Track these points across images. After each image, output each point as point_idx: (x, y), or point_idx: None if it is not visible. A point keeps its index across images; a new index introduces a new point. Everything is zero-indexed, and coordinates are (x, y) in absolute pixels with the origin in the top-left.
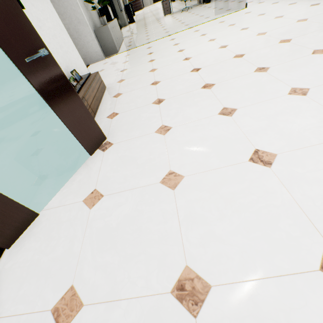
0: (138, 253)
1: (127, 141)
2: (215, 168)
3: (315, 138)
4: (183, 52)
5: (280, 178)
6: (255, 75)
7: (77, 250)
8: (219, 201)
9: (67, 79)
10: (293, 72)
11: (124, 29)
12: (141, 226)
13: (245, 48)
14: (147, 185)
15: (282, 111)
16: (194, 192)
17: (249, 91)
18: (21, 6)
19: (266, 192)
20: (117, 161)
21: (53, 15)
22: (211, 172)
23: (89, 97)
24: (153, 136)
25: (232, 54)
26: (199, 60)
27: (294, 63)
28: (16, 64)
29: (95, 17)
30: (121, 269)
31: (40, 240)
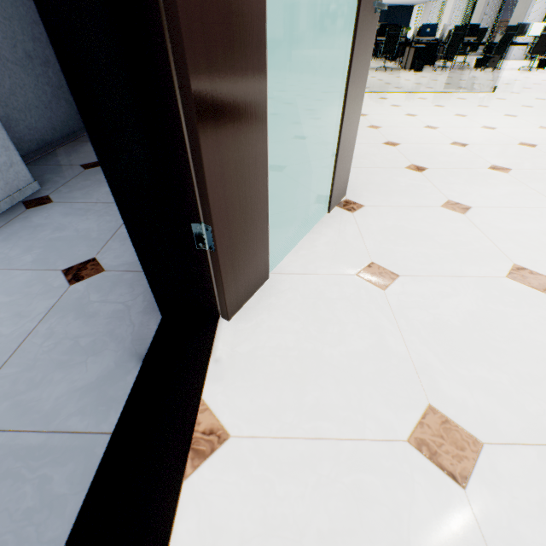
0: (544, 375)
1: (391, 207)
2: None
3: None
4: (417, 118)
5: None
6: None
7: (399, 348)
8: None
9: (368, 70)
10: None
11: None
12: (516, 334)
13: (530, 138)
14: (483, 276)
15: None
16: None
17: None
18: None
19: None
20: (391, 231)
21: None
22: None
23: None
24: (442, 211)
25: (513, 140)
26: (457, 134)
27: None
28: (361, 2)
29: None
30: (525, 394)
31: (297, 320)
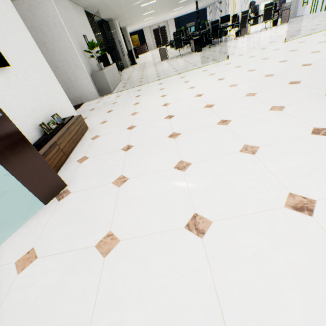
0: None
1: (84, 190)
2: (151, 233)
3: (252, 205)
4: (165, 98)
5: (208, 253)
6: (217, 128)
7: None
8: (143, 277)
9: (23, 135)
10: (250, 128)
11: (126, 69)
12: (56, 304)
13: (216, 99)
14: (82, 248)
15: (230, 170)
16: (123, 262)
17: (207, 144)
18: (7, 64)
19: (190, 270)
20: (66, 214)
21: (43, 67)
22: (146, 237)
23: (62, 141)
24: (109, 187)
25: (204, 104)
26: (175, 107)
27: (253, 118)
28: None
29: (94, 63)
30: None
31: None
